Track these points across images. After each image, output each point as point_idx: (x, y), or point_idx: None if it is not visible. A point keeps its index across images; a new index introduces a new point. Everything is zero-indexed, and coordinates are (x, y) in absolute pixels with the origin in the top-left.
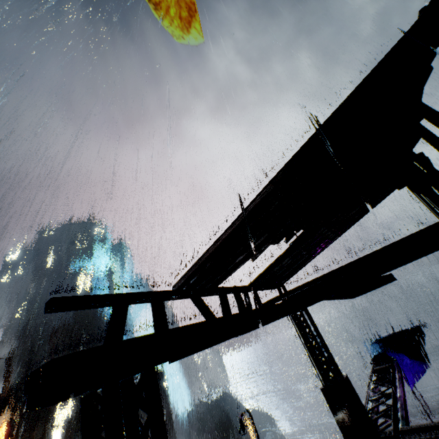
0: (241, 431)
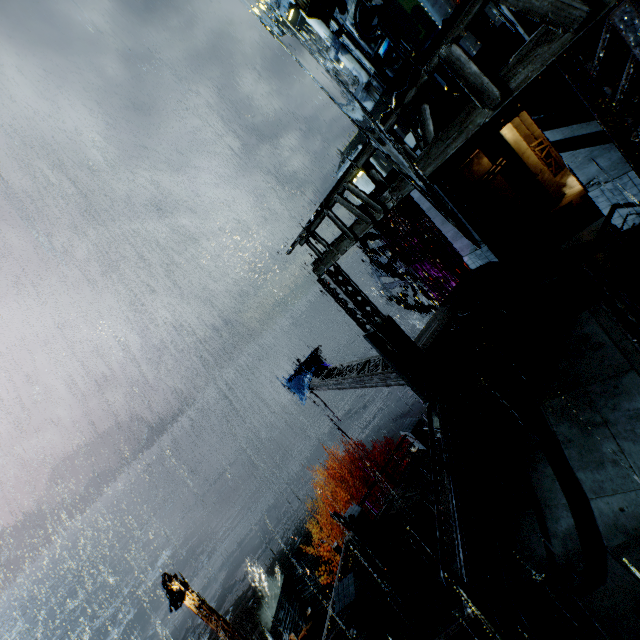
0: (178, 602)
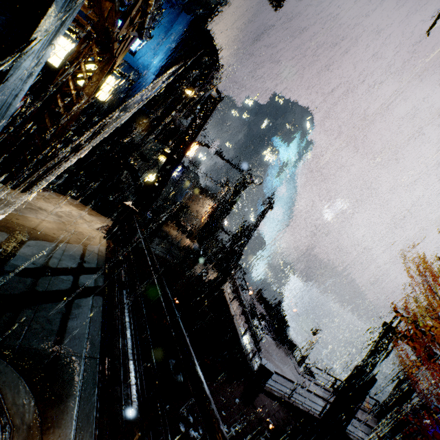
0: (313, 333)
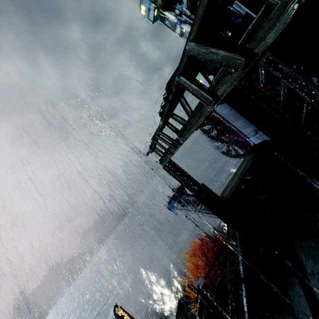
0: None
